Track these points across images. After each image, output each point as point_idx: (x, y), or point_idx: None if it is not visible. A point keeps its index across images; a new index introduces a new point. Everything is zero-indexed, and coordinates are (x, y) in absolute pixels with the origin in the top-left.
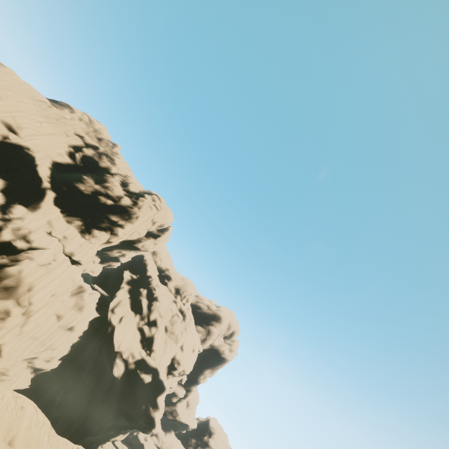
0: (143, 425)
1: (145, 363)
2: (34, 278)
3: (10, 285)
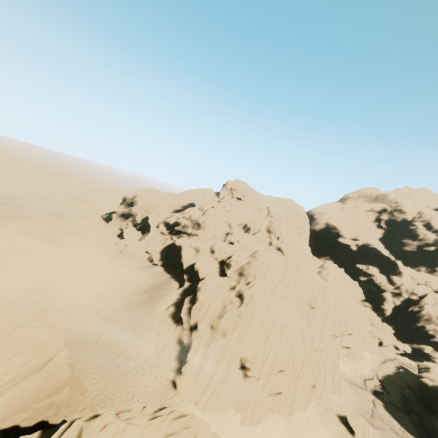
0: None
1: None
2: (435, 312)
3: (427, 318)
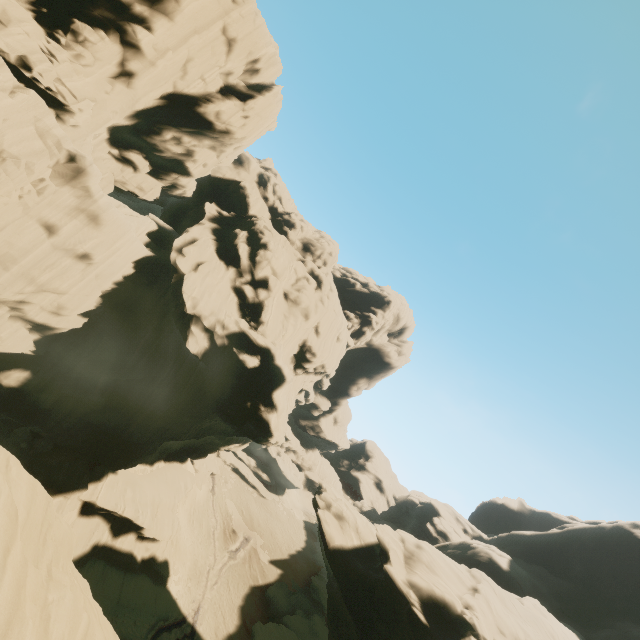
0: (254, 432)
1: (248, 340)
2: None
3: None
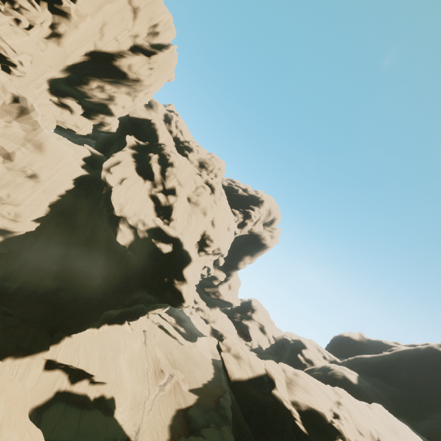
0: (171, 299)
1: (162, 233)
2: None
3: None
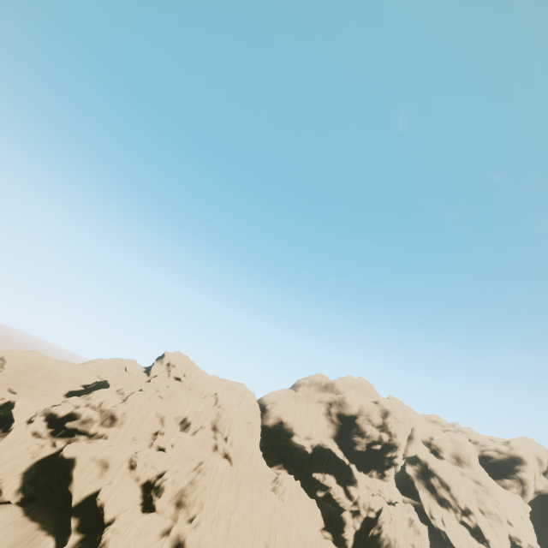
0: None
1: None
2: (393, 533)
3: (387, 543)
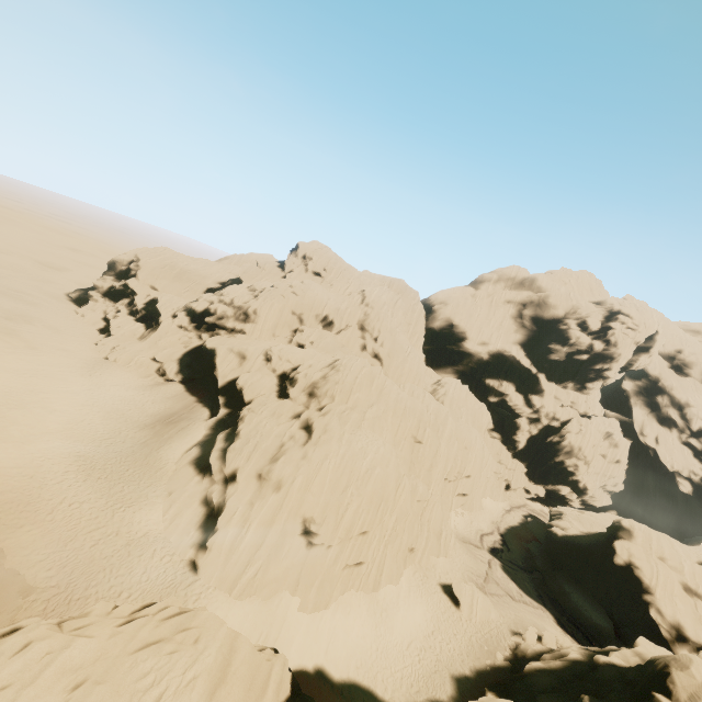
0: None
1: None
2: (578, 443)
3: (568, 450)
